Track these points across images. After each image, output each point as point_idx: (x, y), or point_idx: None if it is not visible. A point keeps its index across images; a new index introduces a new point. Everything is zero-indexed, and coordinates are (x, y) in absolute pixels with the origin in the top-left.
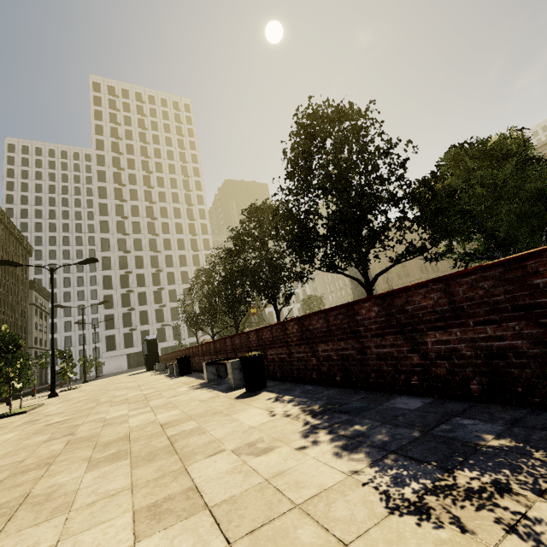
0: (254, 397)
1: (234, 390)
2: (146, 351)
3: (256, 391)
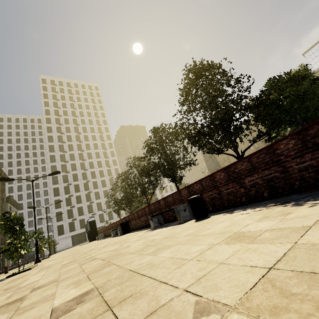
0: (209, 218)
1: (185, 222)
2: (89, 229)
3: (205, 217)
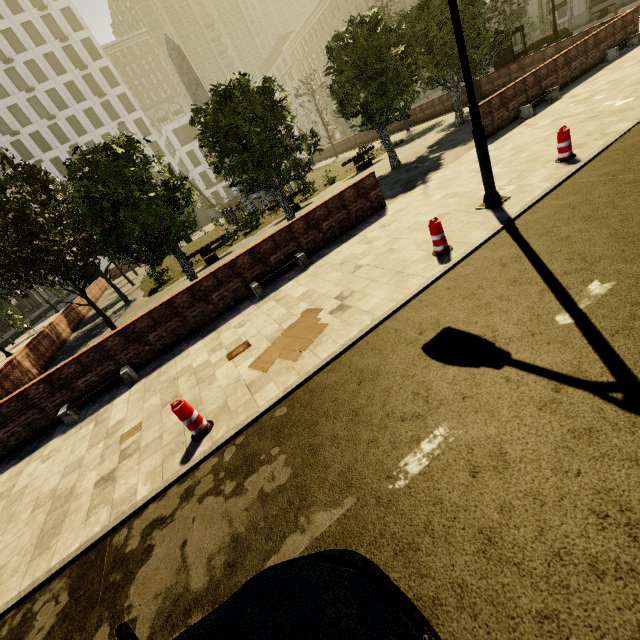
0: None
1: None
2: None
3: None
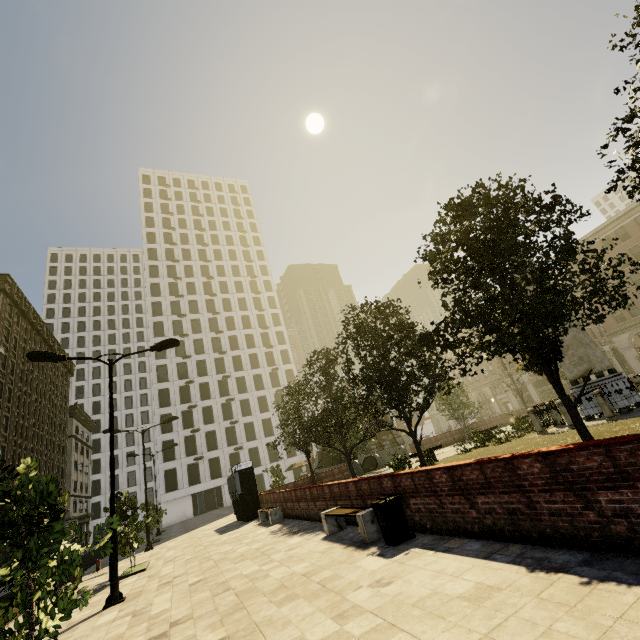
0: None
1: None
2: (239, 489)
3: None
